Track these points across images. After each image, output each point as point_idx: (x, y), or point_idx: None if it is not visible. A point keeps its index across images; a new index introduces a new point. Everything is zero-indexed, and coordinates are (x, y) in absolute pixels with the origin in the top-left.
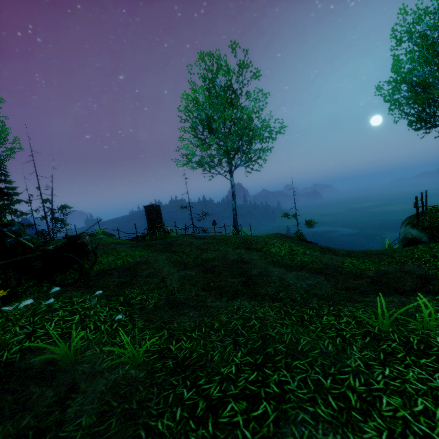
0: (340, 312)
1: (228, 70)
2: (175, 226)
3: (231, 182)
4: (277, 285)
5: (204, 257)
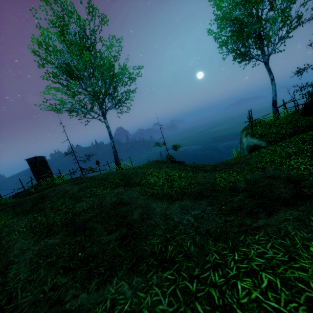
0: (250, 262)
1: (79, 15)
2: (60, 172)
3: (105, 123)
4: (162, 229)
5: (76, 209)
